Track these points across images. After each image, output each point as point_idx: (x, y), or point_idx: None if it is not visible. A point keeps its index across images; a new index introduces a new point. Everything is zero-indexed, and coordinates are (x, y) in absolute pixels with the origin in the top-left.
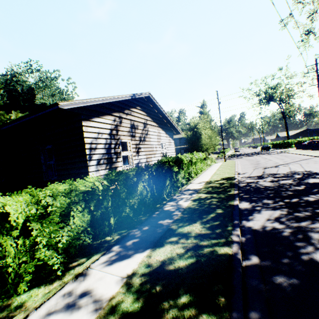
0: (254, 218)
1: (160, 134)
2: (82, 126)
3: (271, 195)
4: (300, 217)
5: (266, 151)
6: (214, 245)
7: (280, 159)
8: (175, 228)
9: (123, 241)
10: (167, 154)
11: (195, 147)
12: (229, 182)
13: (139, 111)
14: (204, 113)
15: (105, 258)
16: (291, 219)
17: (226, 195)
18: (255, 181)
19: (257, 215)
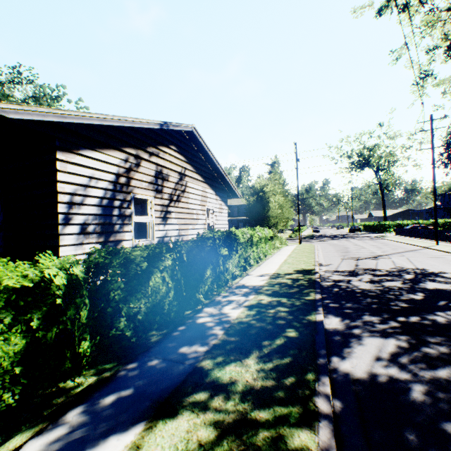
0: (352, 352)
1: (206, 194)
2: (57, 160)
3: (374, 306)
4: (433, 356)
5: (356, 235)
6: (279, 423)
7: (377, 248)
8: (207, 368)
9: (95, 396)
10: (215, 227)
11: (258, 220)
12: (307, 277)
13: (174, 154)
14: (276, 172)
15: (36, 446)
16: (418, 359)
17: (302, 300)
18: (346, 279)
19: (357, 345)
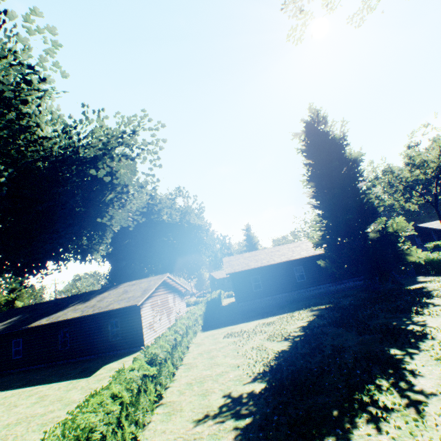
0: None
1: None
2: None
3: None
4: None
5: None
6: None
7: None
8: None
9: None
10: None
11: None
12: None
13: None
14: None
15: None
16: None
17: None
18: None
19: None
